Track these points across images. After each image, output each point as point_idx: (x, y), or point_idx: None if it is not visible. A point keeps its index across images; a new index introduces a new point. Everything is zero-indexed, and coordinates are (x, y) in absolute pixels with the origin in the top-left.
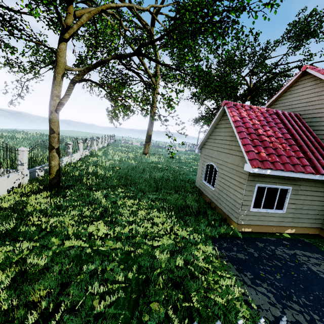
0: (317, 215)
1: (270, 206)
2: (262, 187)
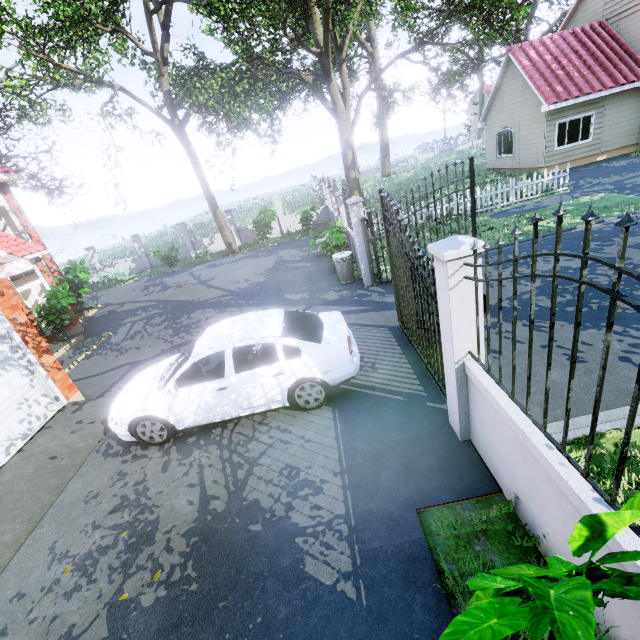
0: (629, 131)
1: (574, 140)
2: (563, 123)
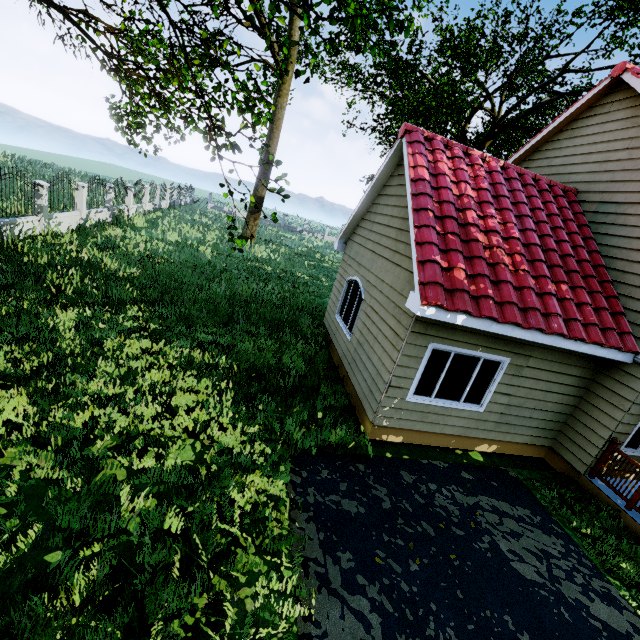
0: (549, 422)
1: (453, 395)
2: (445, 351)
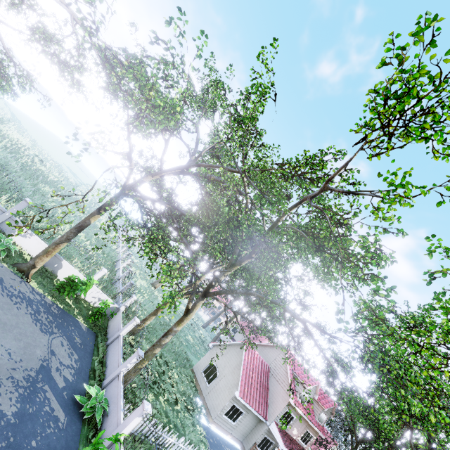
0: (245, 433)
1: (231, 417)
2: (235, 405)
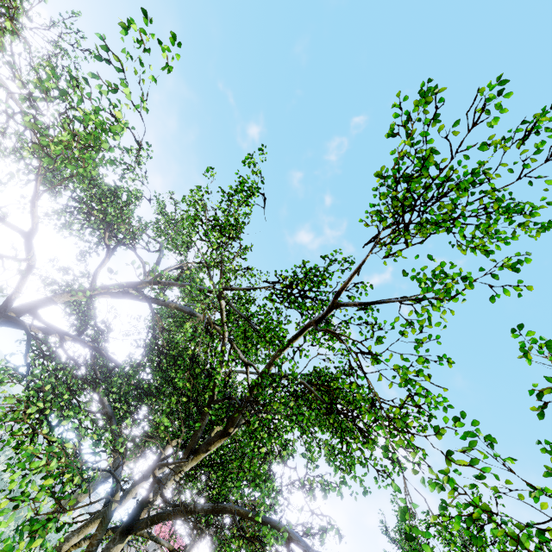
0: None
1: None
2: None
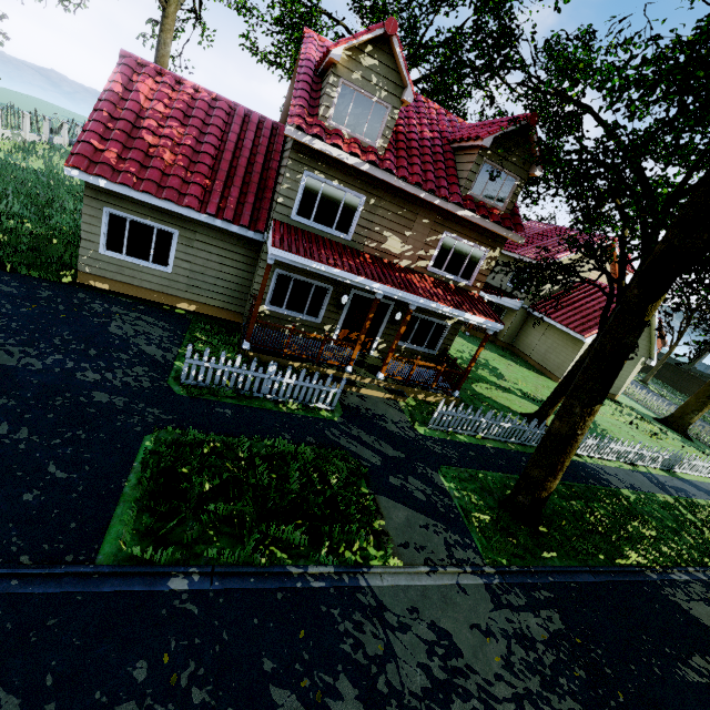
0: (234, 291)
1: (142, 256)
2: (122, 217)
